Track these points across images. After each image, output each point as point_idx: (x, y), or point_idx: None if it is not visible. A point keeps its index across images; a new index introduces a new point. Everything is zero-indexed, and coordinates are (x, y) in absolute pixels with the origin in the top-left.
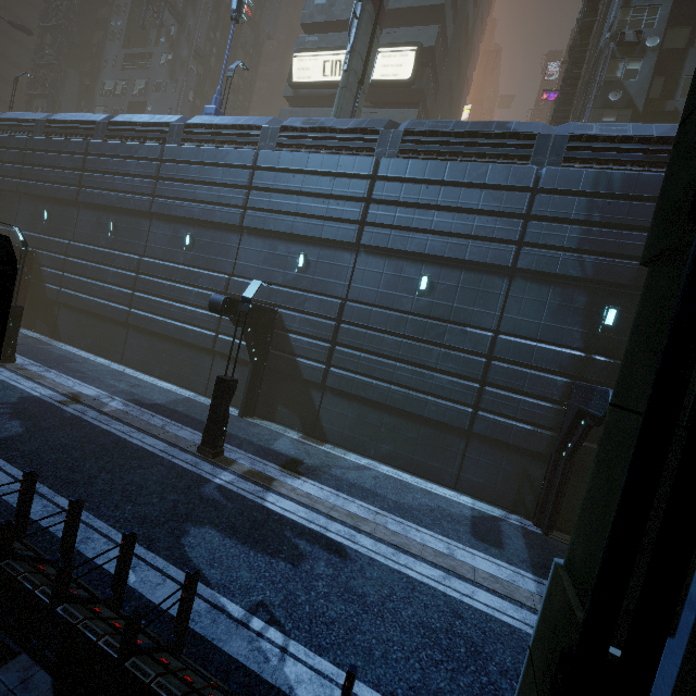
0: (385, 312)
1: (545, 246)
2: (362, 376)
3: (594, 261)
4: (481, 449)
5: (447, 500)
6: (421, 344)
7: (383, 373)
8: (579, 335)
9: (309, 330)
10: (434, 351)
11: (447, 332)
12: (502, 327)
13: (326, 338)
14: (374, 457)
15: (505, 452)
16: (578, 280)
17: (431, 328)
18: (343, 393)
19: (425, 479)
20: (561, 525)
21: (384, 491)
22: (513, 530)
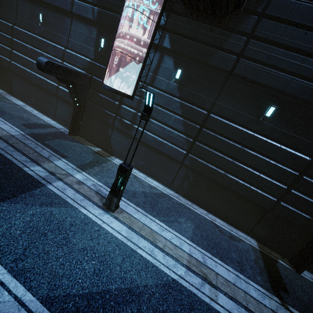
0: (27, 33)
1: (82, 0)
2: (22, 66)
3: (97, 11)
4: (61, 103)
5: (39, 119)
6: (40, 51)
7: (28, 65)
8: (93, 52)
9: (2, 40)
10: (44, 55)
11: (48, 45)
12: (69, 46)
13: (8, 45)
14: (30, 104)
15: (68, 105)
16: (93, 21)
17: (43, 43)
18: (18, 74)
19: (46, 115)
20: (83, 135)
21: (7, 109)
22: (54, 130)
